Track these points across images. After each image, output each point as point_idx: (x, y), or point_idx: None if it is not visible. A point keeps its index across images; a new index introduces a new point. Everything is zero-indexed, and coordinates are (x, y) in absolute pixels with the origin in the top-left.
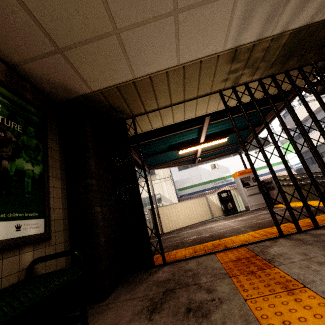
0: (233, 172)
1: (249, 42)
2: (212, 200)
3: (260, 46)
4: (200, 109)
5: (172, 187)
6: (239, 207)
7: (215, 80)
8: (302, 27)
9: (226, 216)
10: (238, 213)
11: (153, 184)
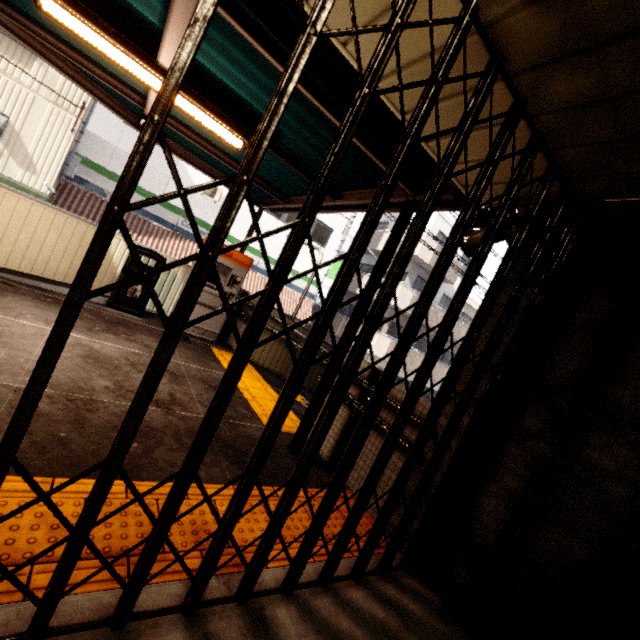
0: (236, 233)
1: None
2: (112, 249)
3: None
4: None
5: (66, 138)
6: (163, 305)
7: None
8: None
9: (107, 306)
10: (144, 316)
11: (6, 72)
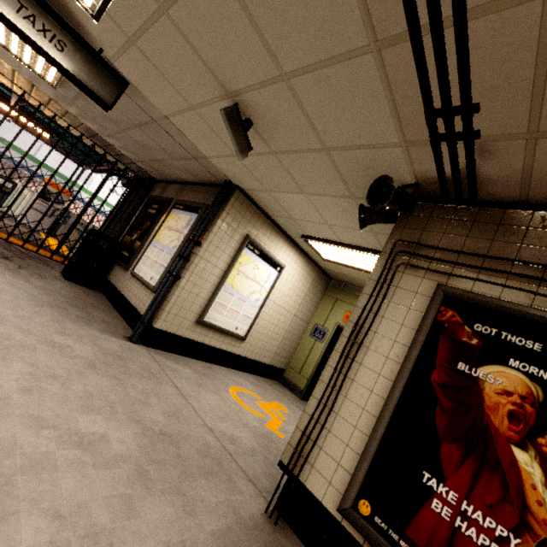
0: (93, 190)
1: (46, 94)
2: None
3: (59, 106)
4: (3, 81)
5: None
6: (15, 211)
7: (16, 80)
8: (92, 130)
9: None
10: (1, 212)
11: None
